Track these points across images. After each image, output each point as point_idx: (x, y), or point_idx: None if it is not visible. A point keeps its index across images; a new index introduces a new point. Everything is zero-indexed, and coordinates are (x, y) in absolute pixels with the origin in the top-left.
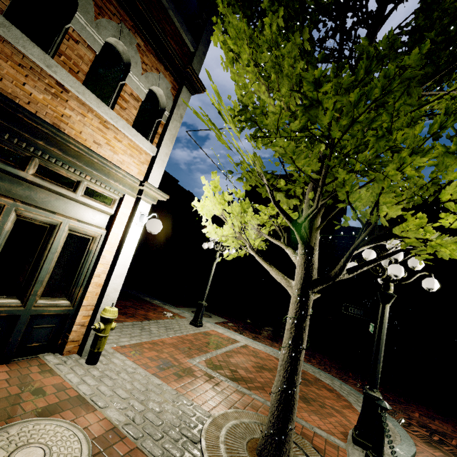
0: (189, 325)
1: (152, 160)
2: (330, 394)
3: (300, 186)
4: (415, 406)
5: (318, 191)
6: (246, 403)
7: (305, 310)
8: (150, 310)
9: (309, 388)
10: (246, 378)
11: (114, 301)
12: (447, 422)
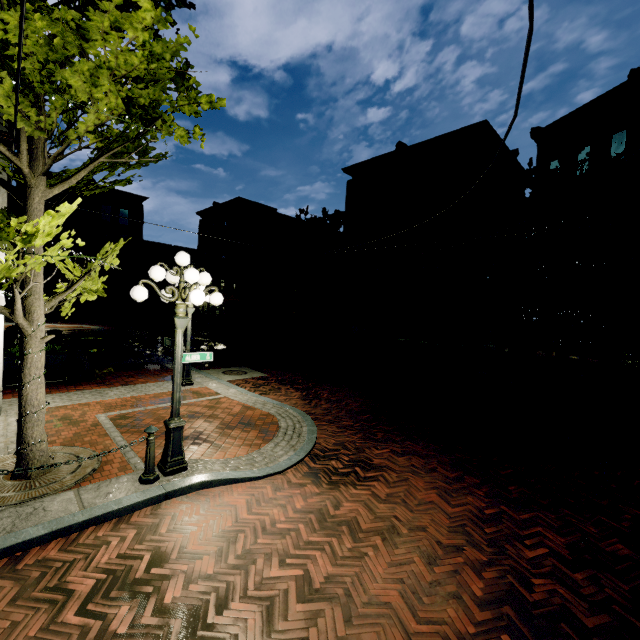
0: None
1: None
2: (257, 435)
3: None
4: (409, 444)
5: None
6: (97, 442)
7: (22, 353)
8: (150, 376)
9: (232, 430)
10: (144, 425)
11: (0, 372)
12: (430, 458)
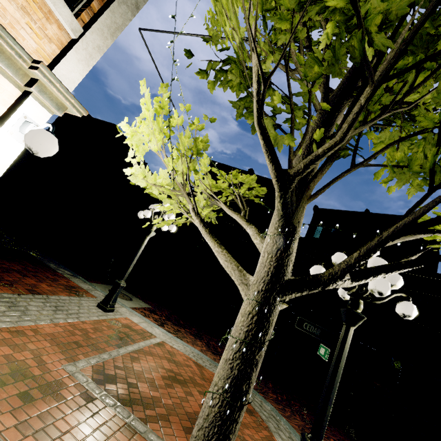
0: (95, 308)
1: (70, 43)
2: (249, 418)
3: (333, 72)
4: (329, 429)
5: (362, 96)
6: None
7: (265, 330)
8: (47, 280)
9: None
10: (147, 399)
11: None
12: None
